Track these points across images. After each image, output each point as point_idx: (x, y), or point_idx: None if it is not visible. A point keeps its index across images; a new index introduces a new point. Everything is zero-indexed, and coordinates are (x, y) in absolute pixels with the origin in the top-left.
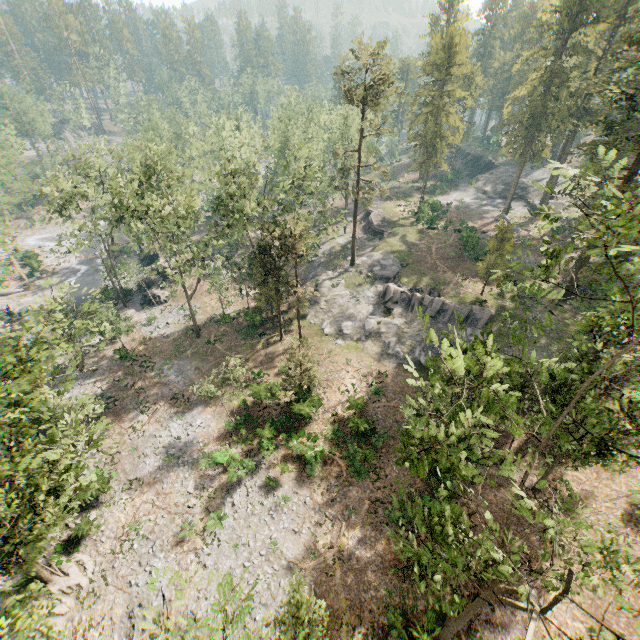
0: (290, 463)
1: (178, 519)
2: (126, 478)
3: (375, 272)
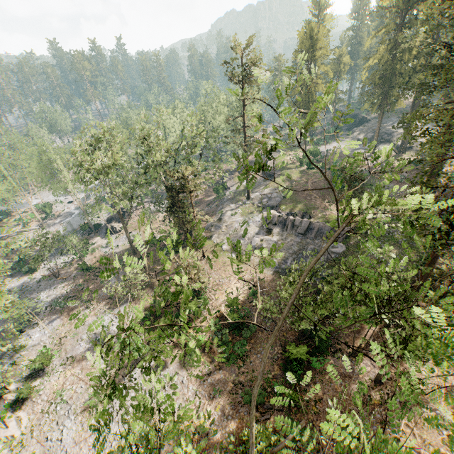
0: (178, 349)
1: (90, 389)
2: (65, 356)
3: (263, 203)
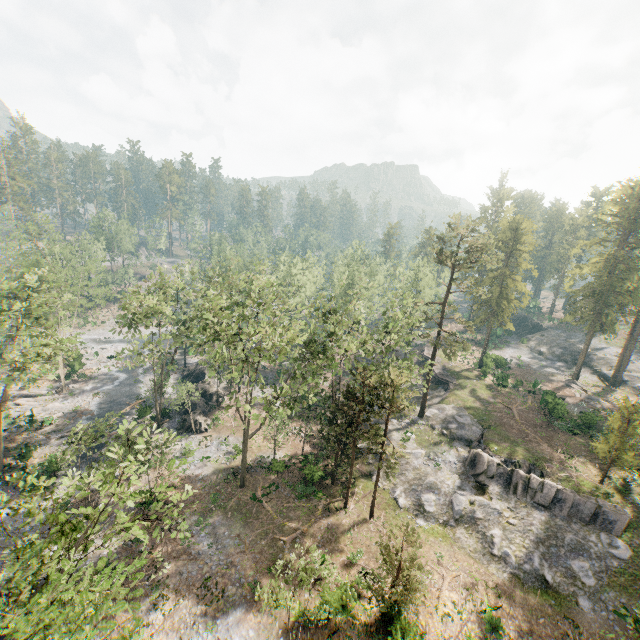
0: None
1: None
2: None
3: (452, 430)
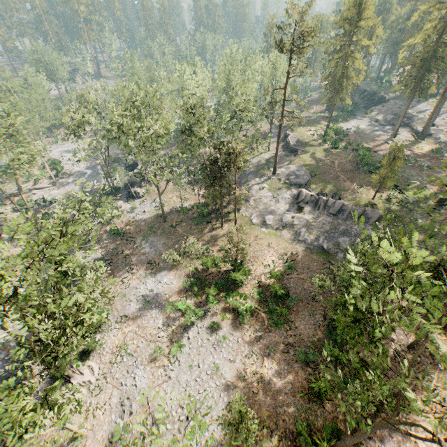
0: (227, 313)
1: (152, 344)
2: (118, 314)
3: (291, 180)
